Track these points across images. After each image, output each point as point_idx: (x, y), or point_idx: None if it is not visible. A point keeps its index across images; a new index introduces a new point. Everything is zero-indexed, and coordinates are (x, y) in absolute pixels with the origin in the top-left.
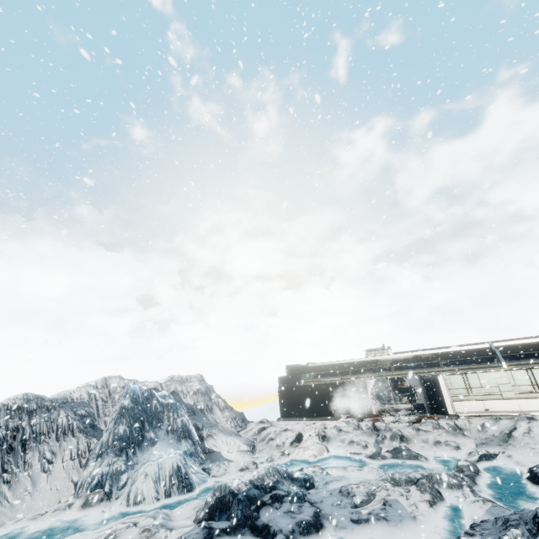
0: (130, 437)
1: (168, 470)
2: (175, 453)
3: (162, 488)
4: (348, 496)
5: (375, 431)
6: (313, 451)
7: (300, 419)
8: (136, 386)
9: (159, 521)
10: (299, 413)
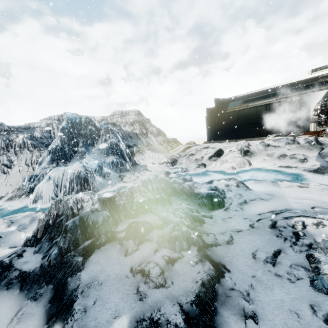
0: (63, 151)
1: (70, 176)
2: (93, 163)
3: (62, 190)
4: (295, 243)
5: (318, 145)
6: (232, 164)
7: (224, 141)
8: (76, 116)
9: (7, 230)
10: (224, 137)
